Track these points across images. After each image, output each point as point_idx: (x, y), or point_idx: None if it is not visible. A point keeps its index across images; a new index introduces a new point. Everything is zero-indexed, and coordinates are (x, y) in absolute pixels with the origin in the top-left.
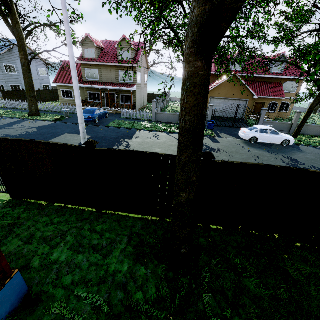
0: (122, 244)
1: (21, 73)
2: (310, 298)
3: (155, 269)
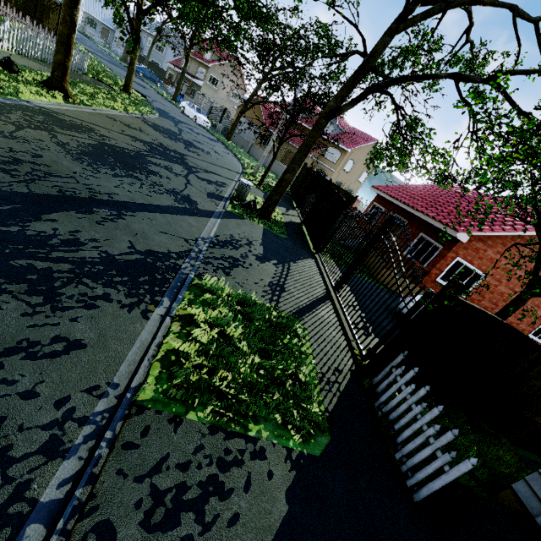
0: None
1: (167, 58)
2: None
3: None
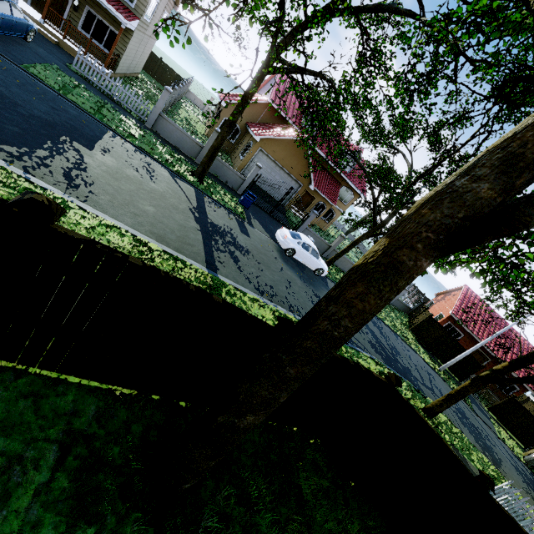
0: (42, 469)
1: None
2: (314, 525)
3: (120, 527)
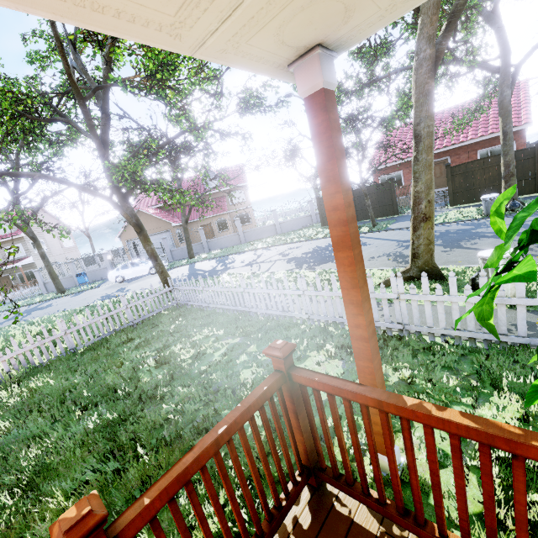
0: None
1: None
2: None
3: None
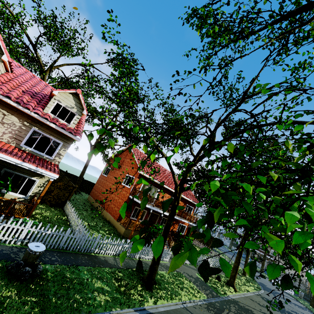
0: None
1: None
2: None
3: None
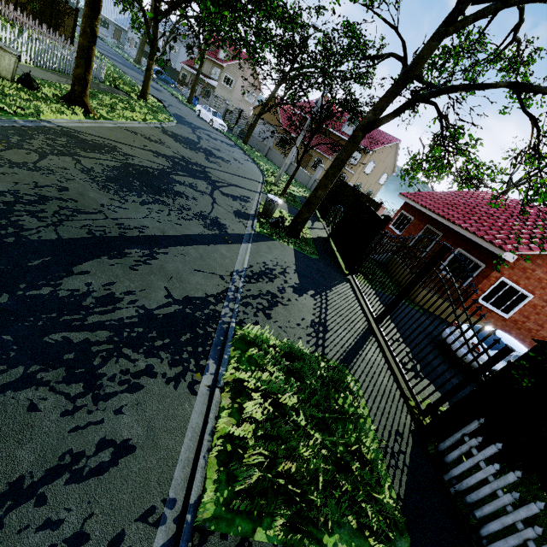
0: None
1: (180, 57)
2: None
3: None
